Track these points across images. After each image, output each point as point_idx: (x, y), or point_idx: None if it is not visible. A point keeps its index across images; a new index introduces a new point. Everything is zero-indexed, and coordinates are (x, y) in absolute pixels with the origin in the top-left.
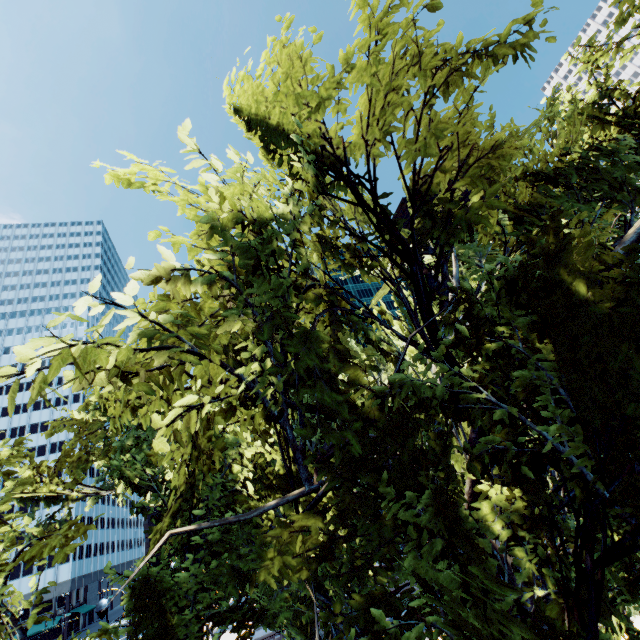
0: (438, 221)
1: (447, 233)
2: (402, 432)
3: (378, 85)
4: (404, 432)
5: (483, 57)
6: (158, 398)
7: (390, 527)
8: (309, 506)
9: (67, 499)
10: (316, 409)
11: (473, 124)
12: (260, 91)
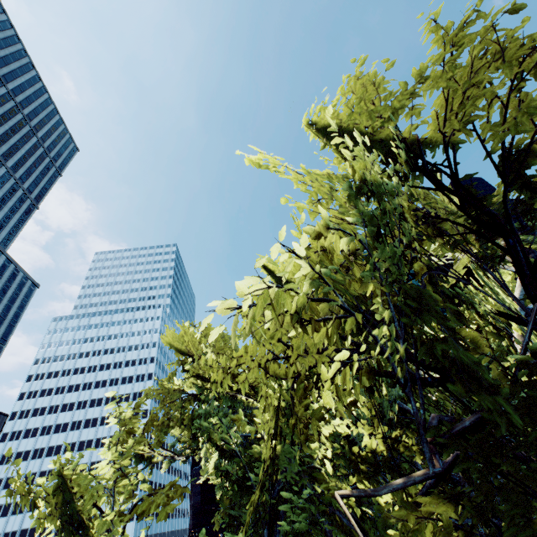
0: None
1: None
2: None
3: (455, 85)
4: None
5: None
6: (256, 366)
7: None
8: (421, 494)
9: (150, 459)
10: (426, 382)
11: None
12: (334, 116)
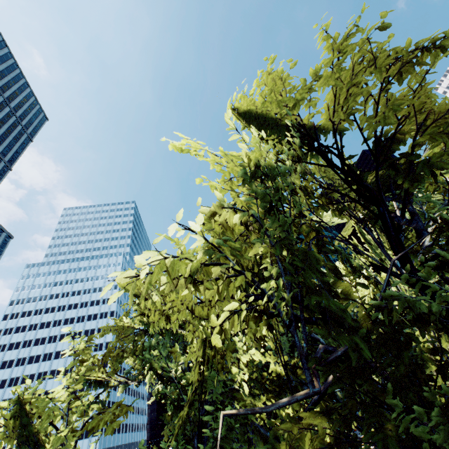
0: (401, 171)
1: (411, 179)
2: (396, 345)
3: (341, 84)
4: (398, 345)
5: (432, 49)
6: (185, 308)
7: (395, 439)
8: (307, 408)
9: (107, 384)
10: (312, 321)
11: (428, 96)
12: (252, 103)
